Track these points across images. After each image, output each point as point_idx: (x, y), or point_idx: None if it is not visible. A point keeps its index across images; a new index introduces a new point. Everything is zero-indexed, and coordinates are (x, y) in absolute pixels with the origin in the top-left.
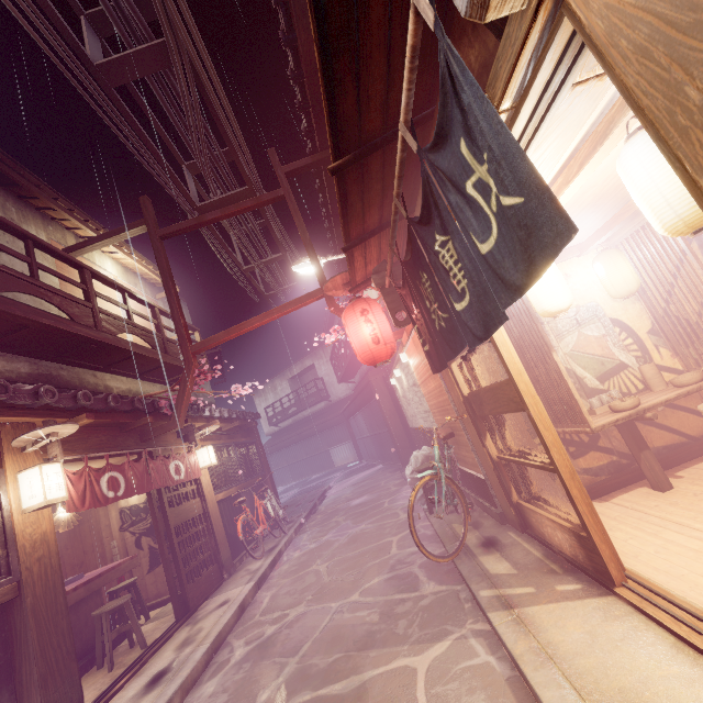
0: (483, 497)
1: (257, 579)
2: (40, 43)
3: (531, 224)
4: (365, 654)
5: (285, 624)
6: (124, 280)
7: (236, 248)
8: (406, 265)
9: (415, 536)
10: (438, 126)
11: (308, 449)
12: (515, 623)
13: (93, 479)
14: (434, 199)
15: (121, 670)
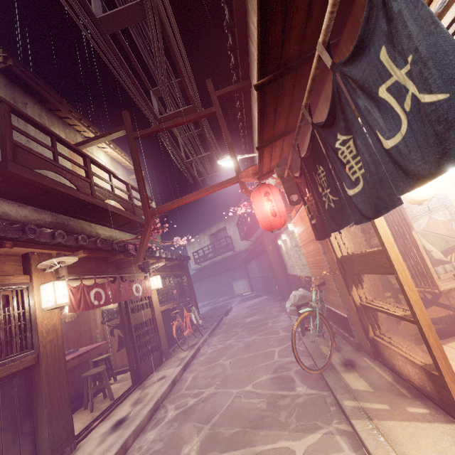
0: (344, 329)
1: (184, 364)
2: (62, 1)
3: (452, 118)
4: (256, 432)
5: (201, 399)
6: (110, 166)
7: (181, 148)
8: (305, 160)
9: (296, 354)
10: (359, 39)
11: (218, 281)
12: (375, 432)
13: (86, 292)
14: (341, 105)
15: (97, 413)
